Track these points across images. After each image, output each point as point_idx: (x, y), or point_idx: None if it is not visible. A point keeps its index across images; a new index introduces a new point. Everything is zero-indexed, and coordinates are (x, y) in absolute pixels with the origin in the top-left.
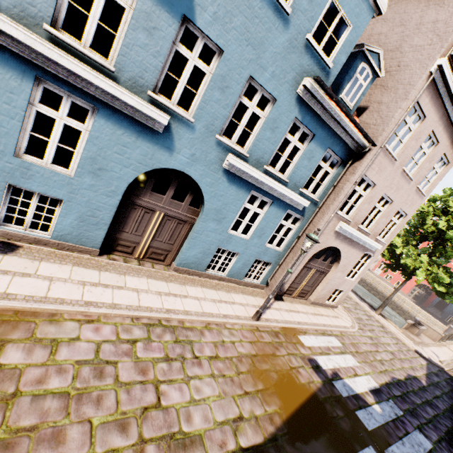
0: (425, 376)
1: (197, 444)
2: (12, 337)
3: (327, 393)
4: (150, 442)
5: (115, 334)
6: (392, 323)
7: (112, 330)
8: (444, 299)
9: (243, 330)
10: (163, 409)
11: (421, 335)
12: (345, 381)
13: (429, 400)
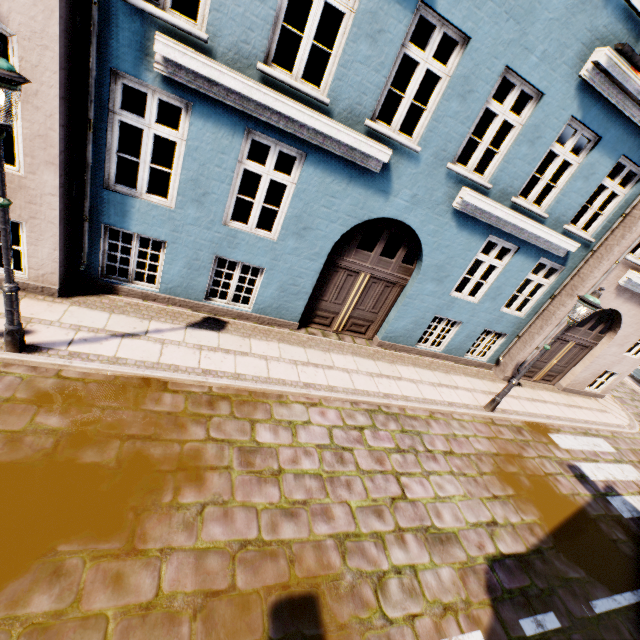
0: None
1: (453, 542)
2: (257, 418)
3: (600, 510)
4: (407, 531)
5: (340, 419)
6: None
7: (336, 415)
8: None
9: (475, 422)
10: (410, 502)
11: None
12: (626, 498)
13: None
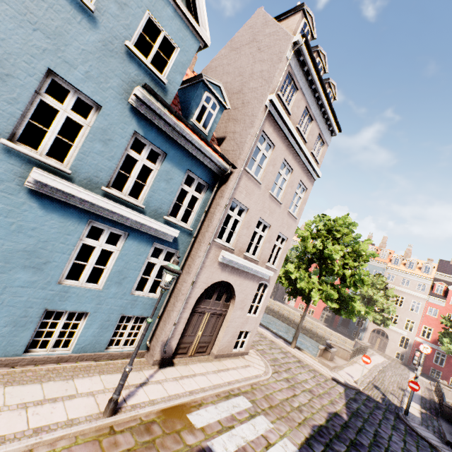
0: (345, 407)
1: None
2: None
3: None
4: None
5: None
6: (308, 354)
7: None
8: (341, 315)
9: (77, 445)
10: None
11: (335, 357)
12: None
13: (353, 440)
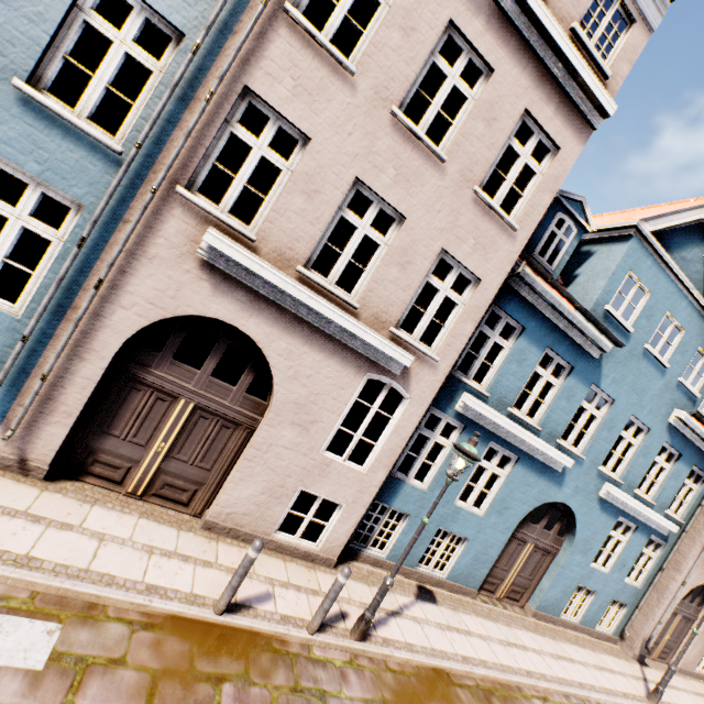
0: None
1: None
2: None
3: None
4: None
5: None
6: None
7: None
8: None
9: None
10: None
11: None
12: None
13: None
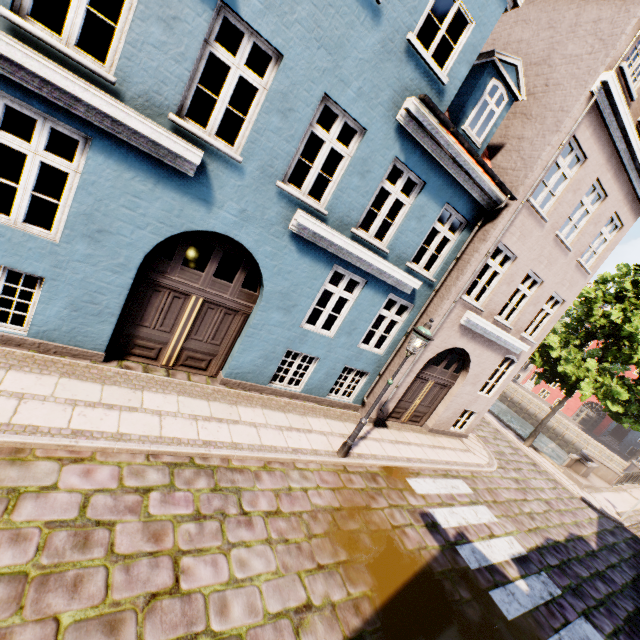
0: (595, 535)
1: None
2: None
3: (447, 564)
4: None
5: (116, 479)
6: (548, 459)
7: (112, 473)
8: (621, 422)
9: (323, 471)
10: (183, 596)
11: (590, 475)
12: (476, 545)
13: (600, 572)
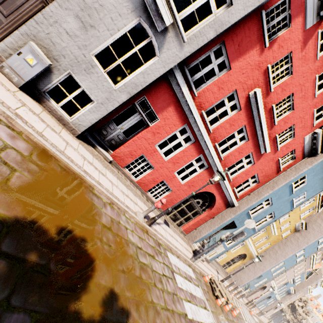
0: None
1: None
2: None
3: None
4: None
5: None
6: None
7: None
8: None
9: None
10: None
11: None
12: None
13: None
